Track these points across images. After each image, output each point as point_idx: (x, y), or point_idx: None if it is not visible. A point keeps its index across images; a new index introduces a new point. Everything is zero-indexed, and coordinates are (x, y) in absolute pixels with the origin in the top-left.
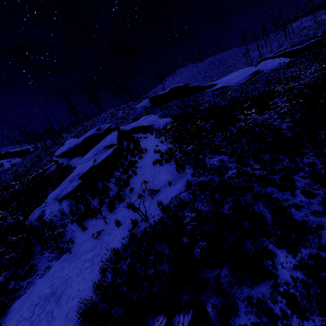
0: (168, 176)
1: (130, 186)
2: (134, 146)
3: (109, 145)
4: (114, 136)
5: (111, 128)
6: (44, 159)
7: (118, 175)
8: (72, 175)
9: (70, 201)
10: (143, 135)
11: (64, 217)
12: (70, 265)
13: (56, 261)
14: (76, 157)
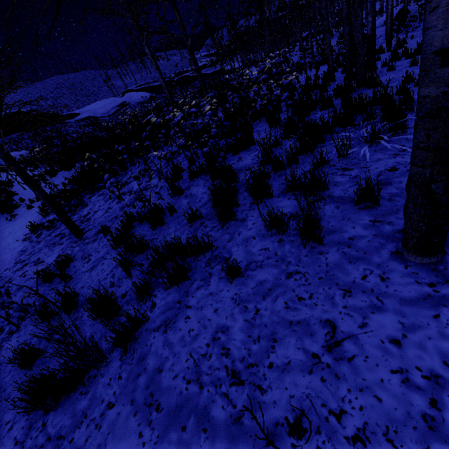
0: (61, 180)
1: (17, 200)
2: None
3: None
4: None
5: None
6: None
7: None
8: None
9: None
10: None
11: None
12: None
13: None
14: None
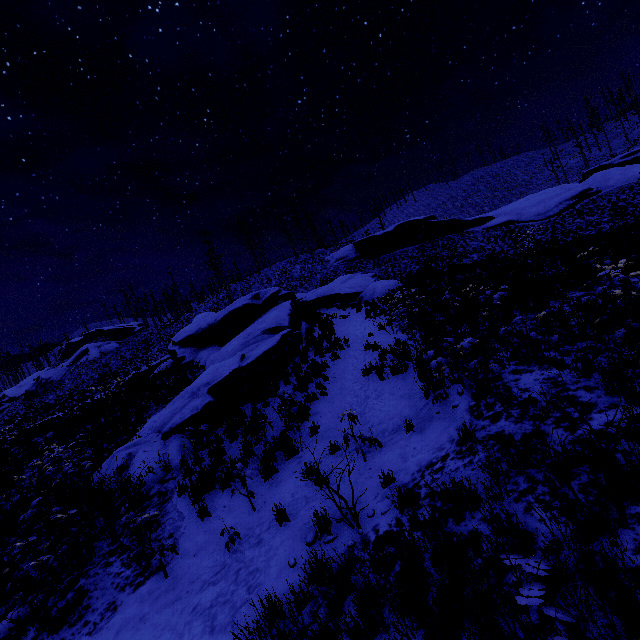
0: (402, 406)
1: (312, 419)
2: (321, 332)
3: (273, 329)
4: (284, 311)
5: (280, 296)
6: (154, 347)
7: (288, 393)
8: (196, 383)
9: (184, 439)
10: (340, 311)
11: (167, 476)
12: (159, 615)
13: (131, 591)
14: (208, 347)
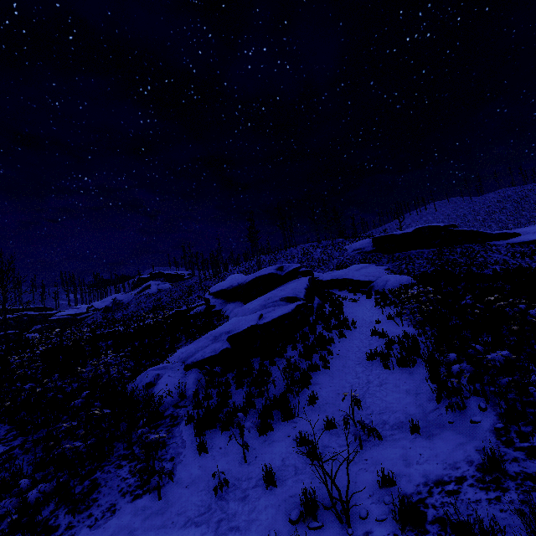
0: (407, 402)
1: (311, 388)
2: (331, 310)
3: (290, 298)
4: (301, 285)
5: (300, 271)
6: (194, 293)
7: (294, 358)
8: (220, 330)
9: (200, 374)
10: (350, 294)
11: (181, 403)
12: None
13: (130, 500)
14: (234, 302)
